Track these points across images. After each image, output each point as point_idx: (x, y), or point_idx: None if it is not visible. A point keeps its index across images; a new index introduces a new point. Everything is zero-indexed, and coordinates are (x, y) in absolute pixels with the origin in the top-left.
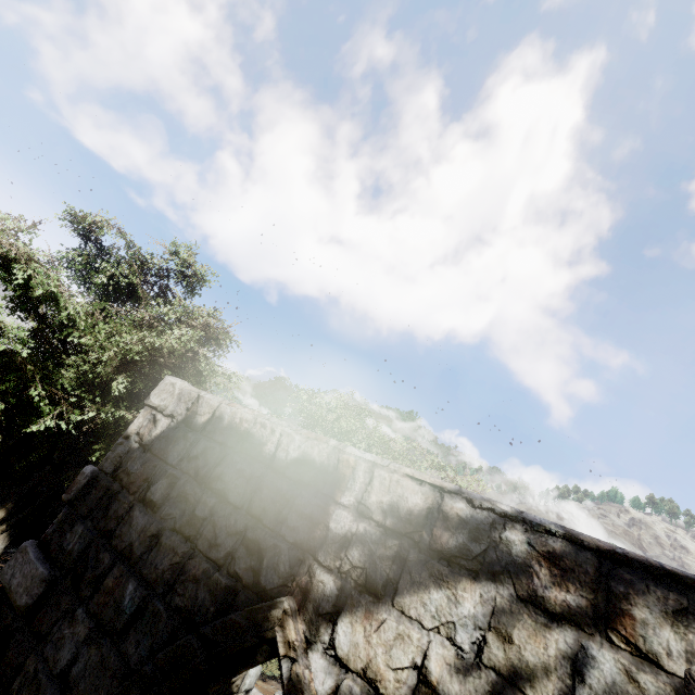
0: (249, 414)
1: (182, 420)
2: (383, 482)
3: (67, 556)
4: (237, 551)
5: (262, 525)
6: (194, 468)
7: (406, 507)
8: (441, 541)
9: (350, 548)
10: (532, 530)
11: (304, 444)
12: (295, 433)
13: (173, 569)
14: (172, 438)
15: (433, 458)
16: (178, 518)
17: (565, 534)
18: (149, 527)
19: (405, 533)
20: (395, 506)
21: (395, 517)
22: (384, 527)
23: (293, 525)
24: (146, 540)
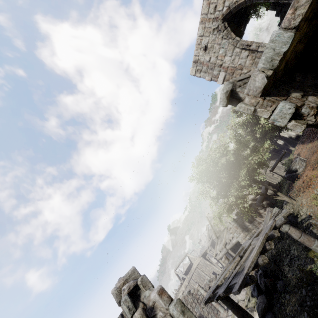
0: None
1: None
2: None
3: None
4: None
5: None
6: None
7: None
8: None
9: None
10: None
11: None
12: None
13: None
14: None
15: None
16: None
17: None
18: None
19: None
20: None
21: None
22: None
23: None
24: None
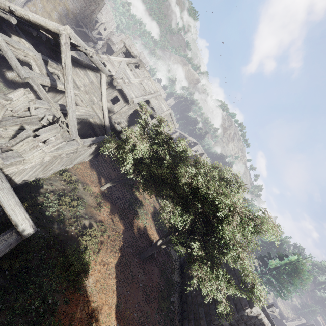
0: (267, 322)
1: (256, 316)
2: None
3: (231, 323)
4: None
5: None
6: (254, 324)
7: None
8: None
9: None
10: None
11: None
12: None
13: None
14: (253, 317)
15: None
16: None
17: None
18: None
19: None
20: None
21: None
22: None
23: None
24: None
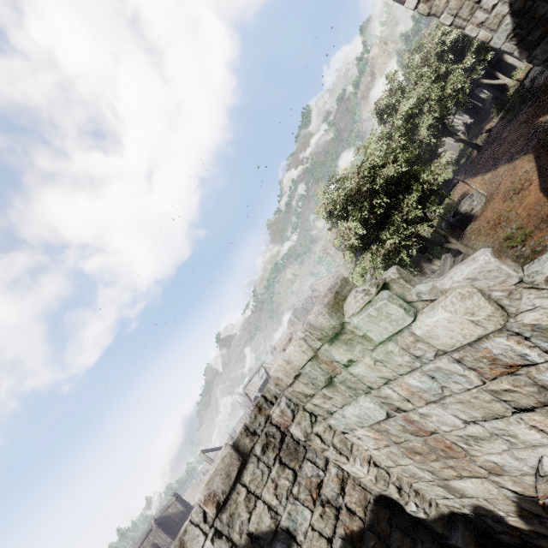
0: None
1: None
2: None
3: None
4: None
5: None
6: None
7: None
8: None
9: None
10: None
11: None
12: None
13: None
14: None
15: None
16: None
17: None
18: None
19: None
20: None
21: None
22: None
23: None
24: None
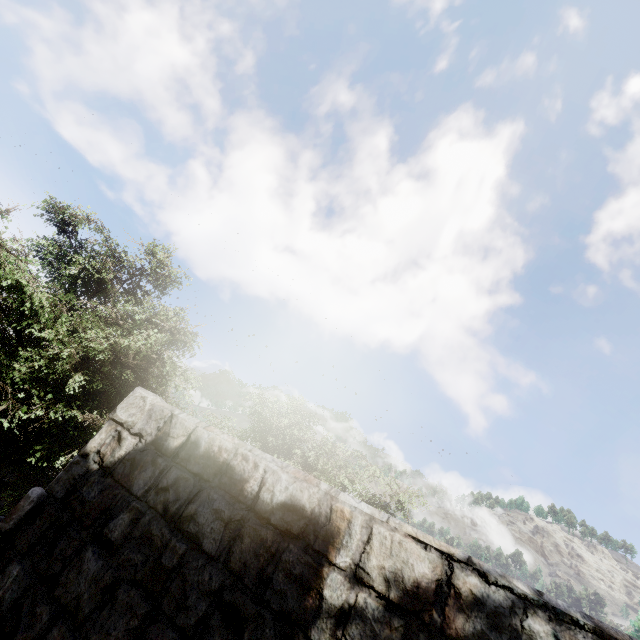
0: (229, 442)
1: (152, 442)
2: (384, 542)
3: None
4: (211, 617)
5: (242, 584)
6: (163, 502)
7: (412, 577)
8: (455, 625)
9: (348, 626)
10: (558, 620)
11: (292, 486)
12: (282, 471)
13: (129, 637)
14: (138, 462)
15: (375, 469)
16: (140, 566)
17: (596, 629)
18: (103, 575)
19: (413, 611)
20: (399, 574)
21: (400, 589)
22: (388, 600)
23: (280, 588)
24: (97, 592)
